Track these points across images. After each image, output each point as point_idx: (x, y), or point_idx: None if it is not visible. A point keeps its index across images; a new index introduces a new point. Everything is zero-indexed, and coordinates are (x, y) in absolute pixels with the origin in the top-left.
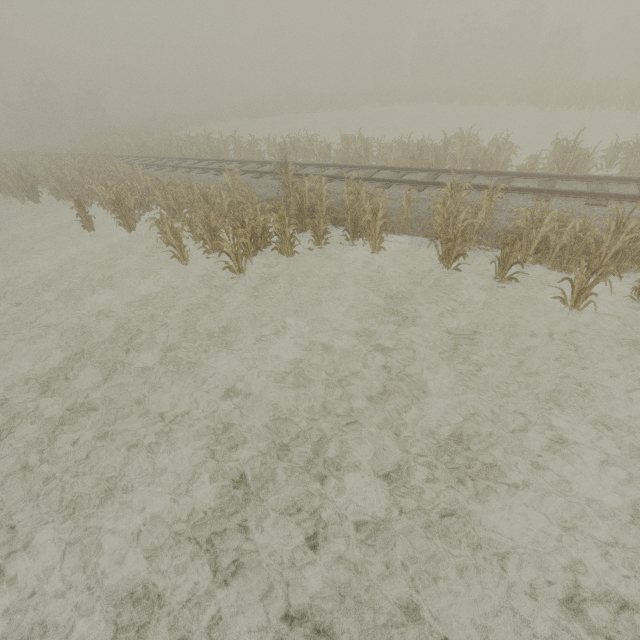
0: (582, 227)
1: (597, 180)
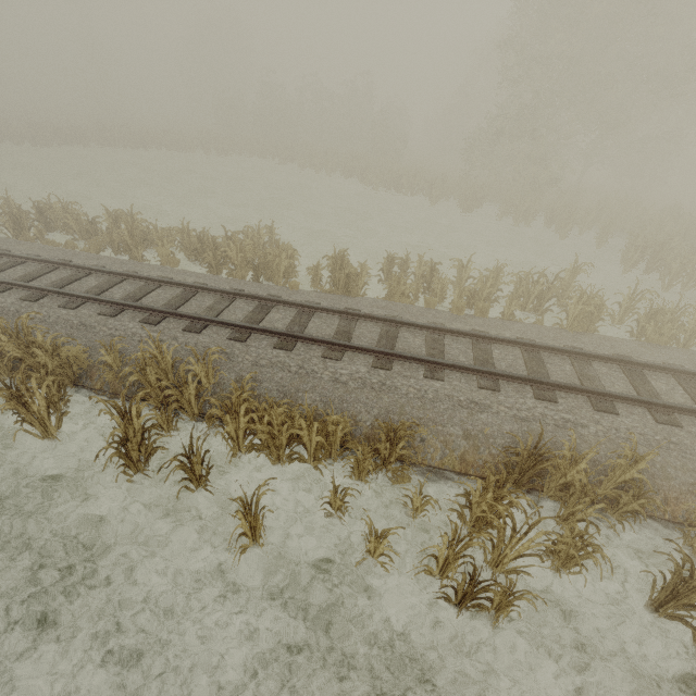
0: (278, 421)
1: (349, 315)
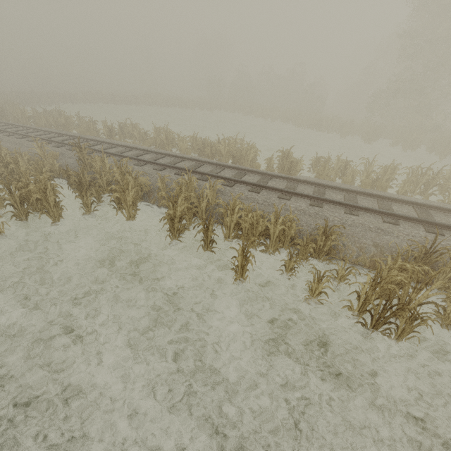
0: (256, 217)
1: (293, 180)
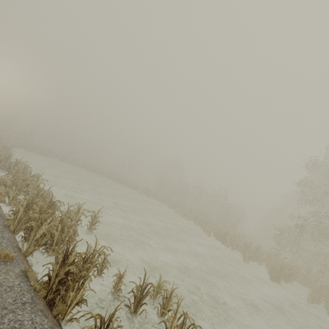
0: None
1: None
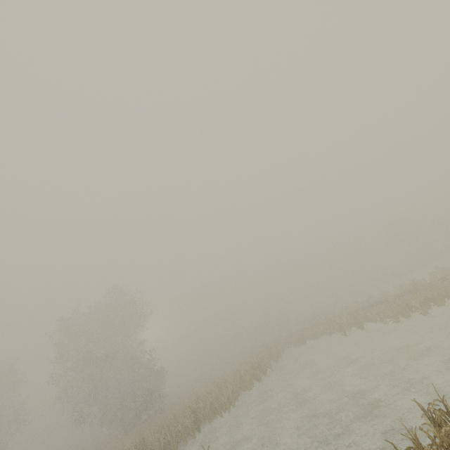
0: None
1: None
